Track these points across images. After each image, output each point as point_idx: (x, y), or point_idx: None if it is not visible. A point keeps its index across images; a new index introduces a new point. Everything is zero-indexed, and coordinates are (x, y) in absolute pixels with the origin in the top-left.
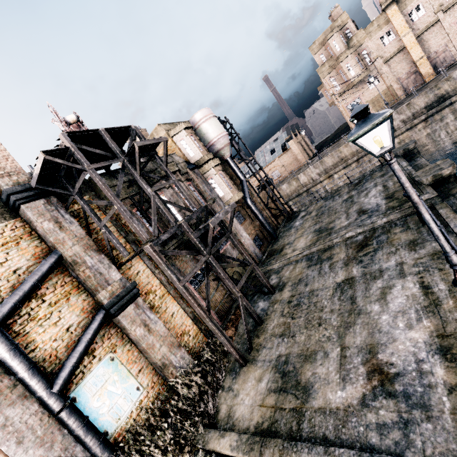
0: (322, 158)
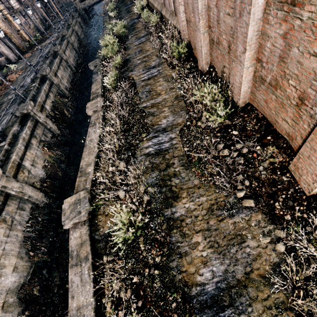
0: None
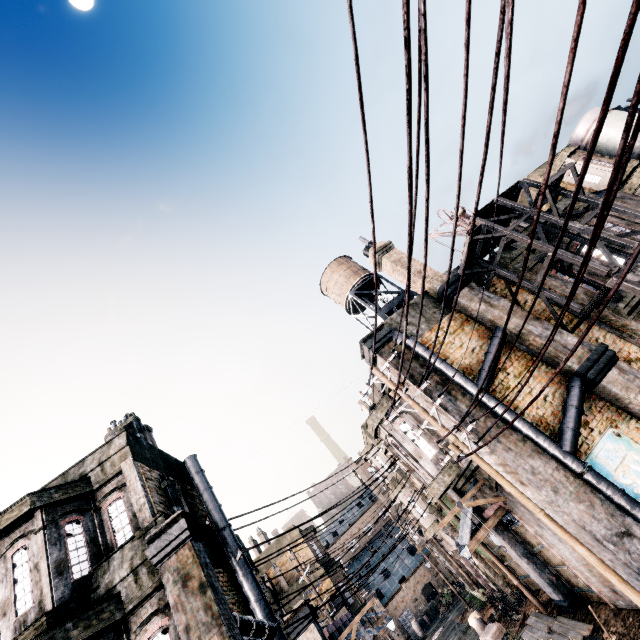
0: None
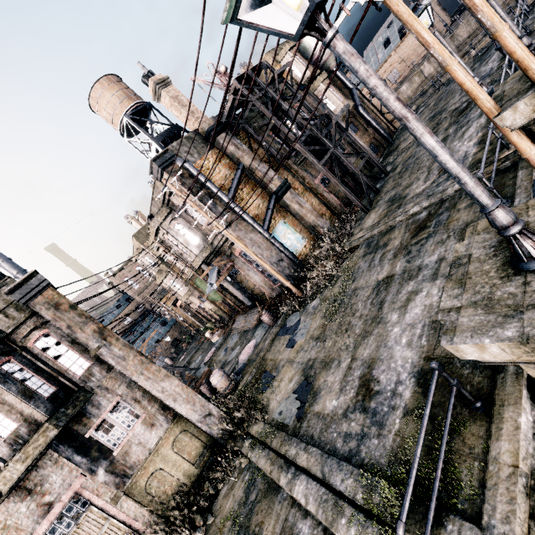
0: (453, 32)
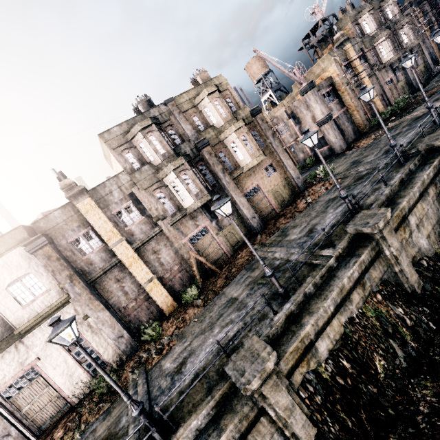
0: None
